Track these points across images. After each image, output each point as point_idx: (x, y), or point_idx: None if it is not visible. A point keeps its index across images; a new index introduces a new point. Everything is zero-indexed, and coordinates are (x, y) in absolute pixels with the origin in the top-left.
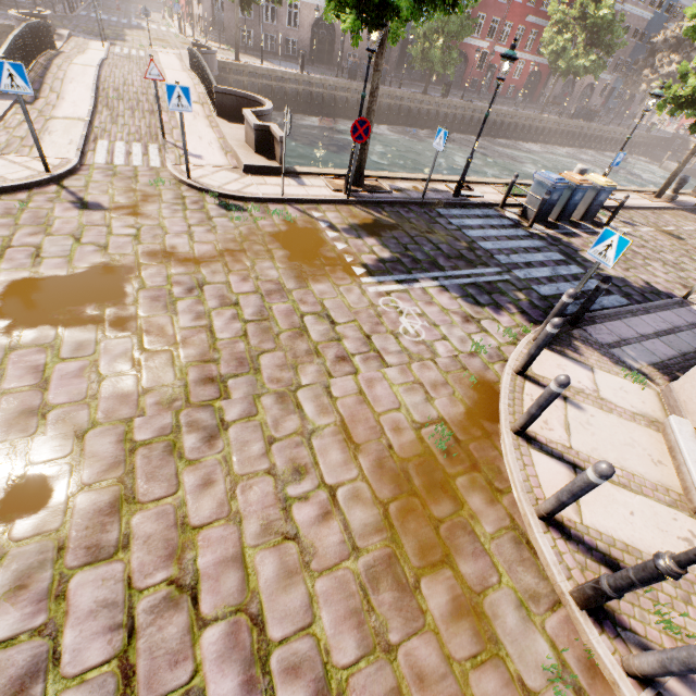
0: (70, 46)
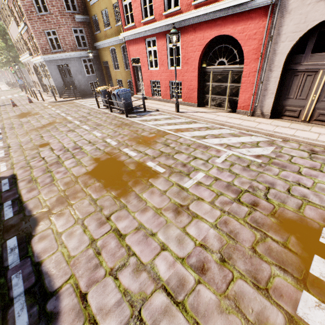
0: None
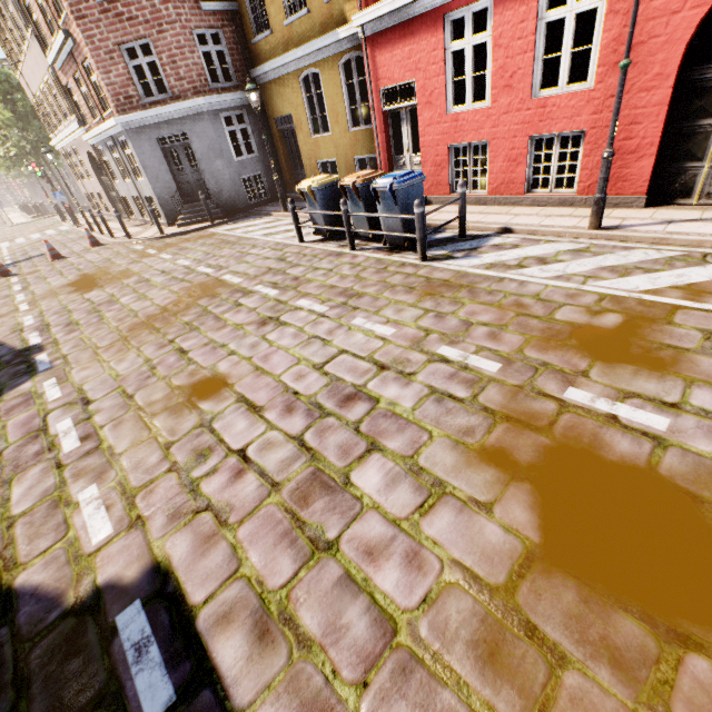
0: None
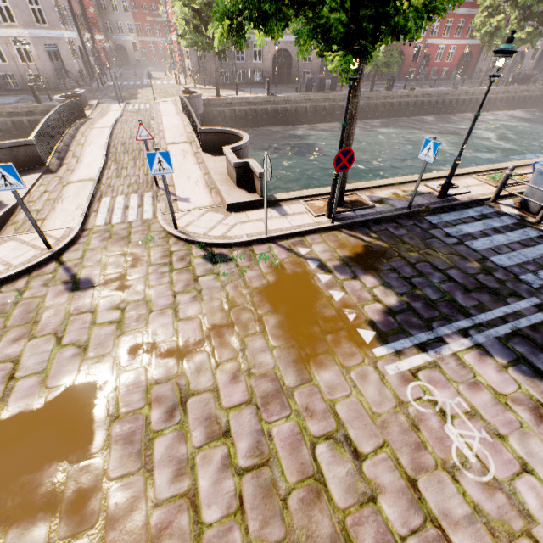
0: (96, 112)
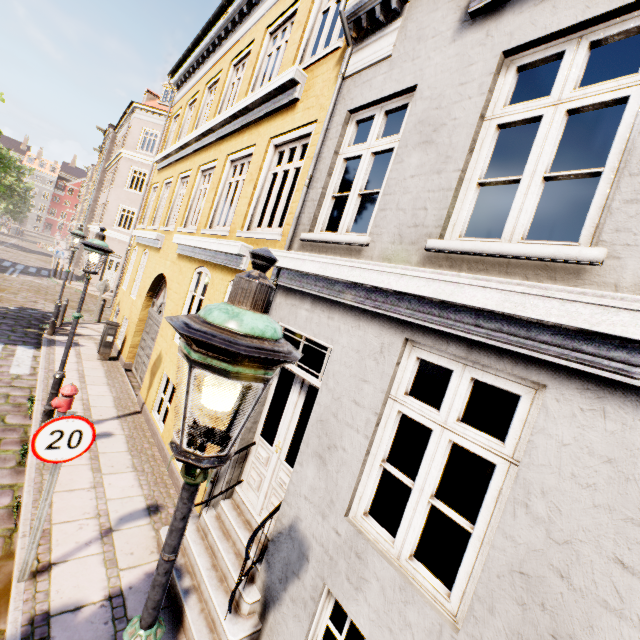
0: None
